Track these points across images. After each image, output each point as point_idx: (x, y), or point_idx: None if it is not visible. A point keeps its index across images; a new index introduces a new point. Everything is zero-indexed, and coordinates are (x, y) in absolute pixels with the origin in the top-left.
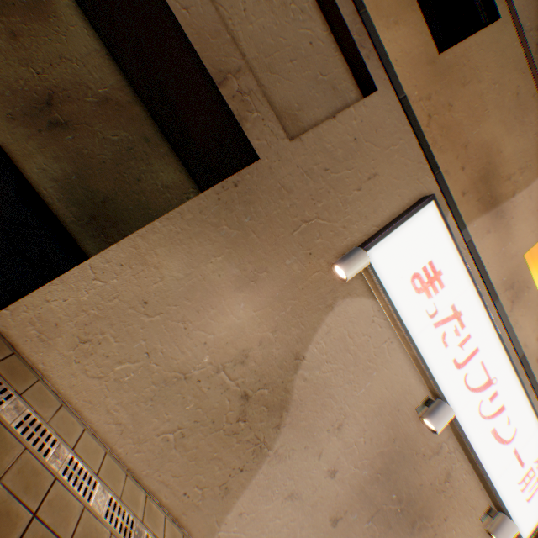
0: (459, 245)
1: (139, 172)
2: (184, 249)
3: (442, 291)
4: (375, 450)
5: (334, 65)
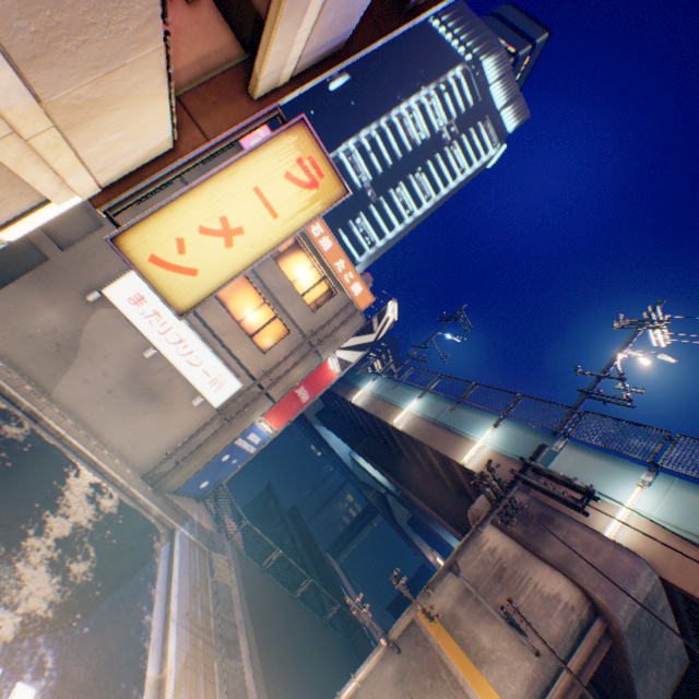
0: None
1: (26, 249)
2: (24, 294)
3: (148, 304)
4: (128, 367)
5: (88, 216)
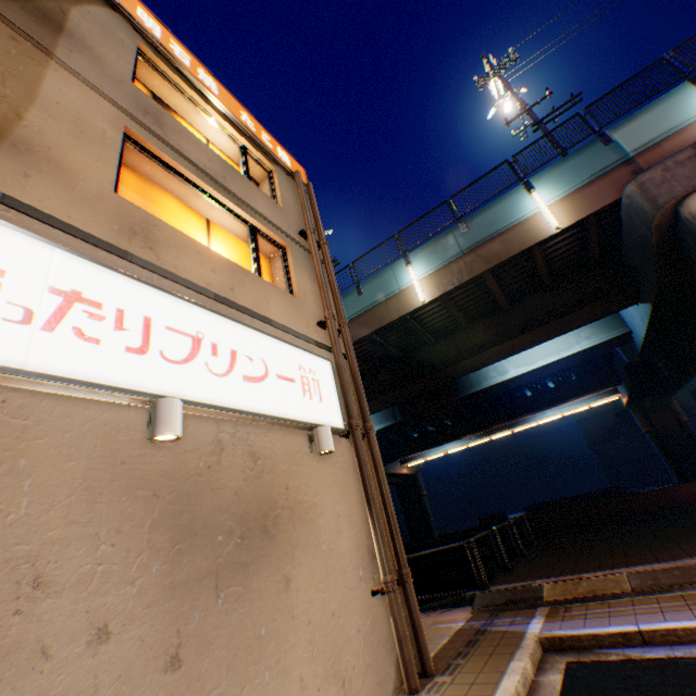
0: None
1: None
2: None
3: (9, 279)
4: (143, 532)
5: None
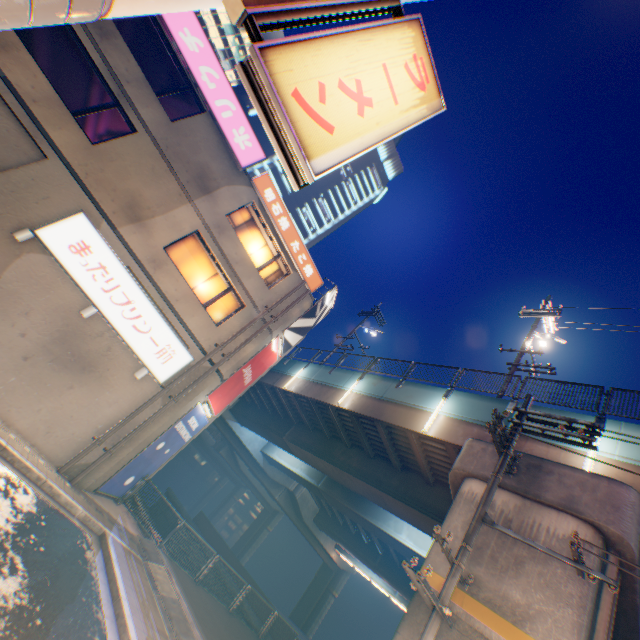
0: (114, 238)
1: None
2: None
3: (93, 255)
4: (56, 329)
5: (27, 143)
